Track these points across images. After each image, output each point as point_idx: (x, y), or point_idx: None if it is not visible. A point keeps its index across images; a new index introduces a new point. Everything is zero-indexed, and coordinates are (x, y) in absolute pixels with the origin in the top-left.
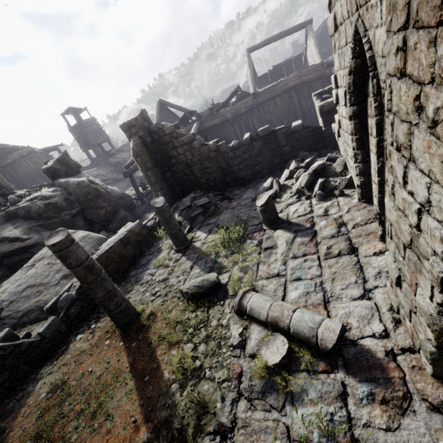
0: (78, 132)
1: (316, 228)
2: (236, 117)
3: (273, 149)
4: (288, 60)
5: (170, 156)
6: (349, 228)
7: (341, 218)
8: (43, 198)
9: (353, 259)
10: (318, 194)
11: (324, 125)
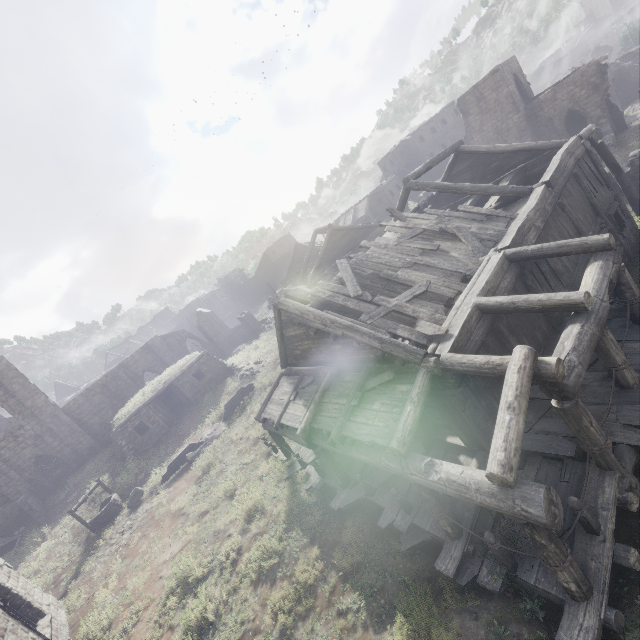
0: None
1: None
2: None
3: None
4: None
5: (624, 82)
6: None
7: None
8: None
9: None
10: None
11: None
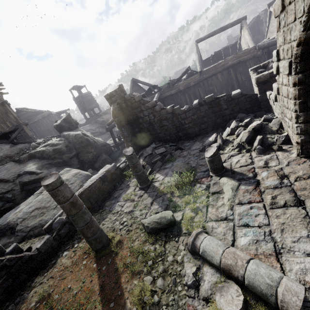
0: (79, 101)
1: (258, 178)
2: (186, 89)
3: (216, 111)
4: (226, 47)
5: (138, 117)
6: (292, 181)
7: (282, 170)
8: (53, 145)
9: (301, 212)
10: (258, 149)
11: (259, 93)
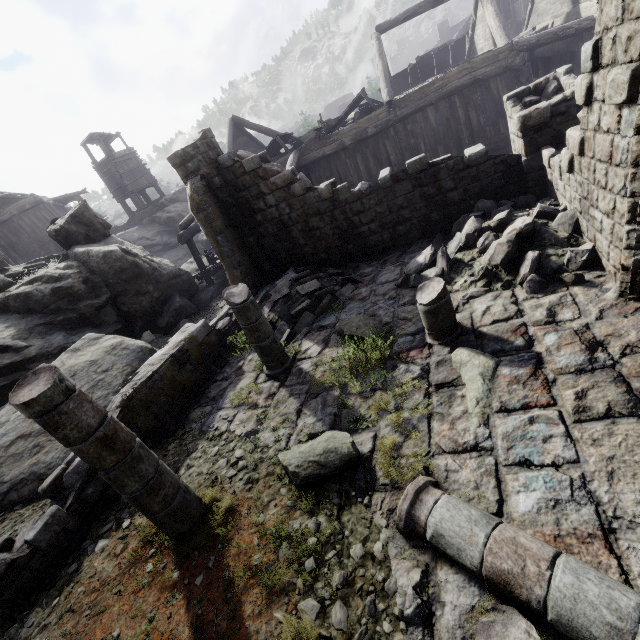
0: (108, 172)
1: (539, 348)
2: (359, 143)
3: (429, 196)
4: (442, 47)
5: (253, 210)
6: (617, 355)
7: (590, 330)
8: (50, 279)
9: None
10: (531, 281)
11: (526, 152)
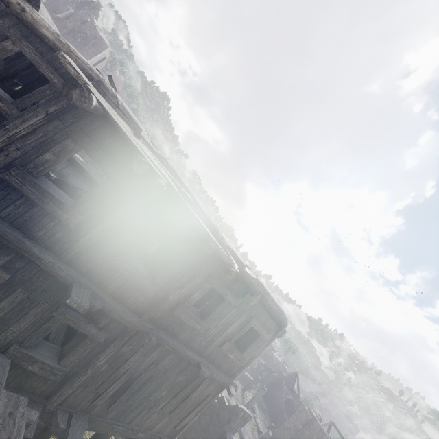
0: None
1: None
2: None
3: None
4: None
5: (275, 389)
6: None
7: None
8: None
9: None
10: None
11: None
